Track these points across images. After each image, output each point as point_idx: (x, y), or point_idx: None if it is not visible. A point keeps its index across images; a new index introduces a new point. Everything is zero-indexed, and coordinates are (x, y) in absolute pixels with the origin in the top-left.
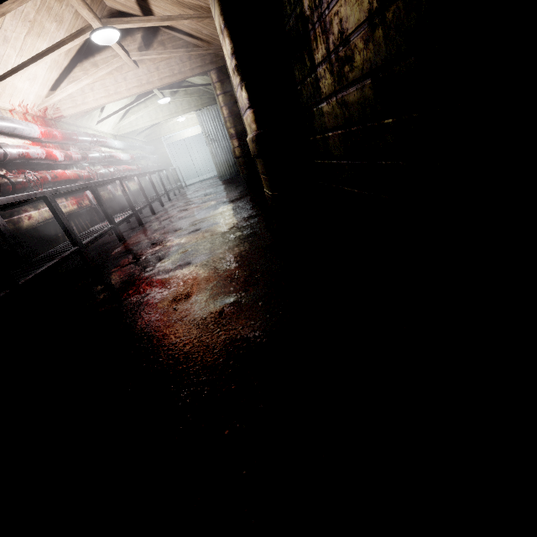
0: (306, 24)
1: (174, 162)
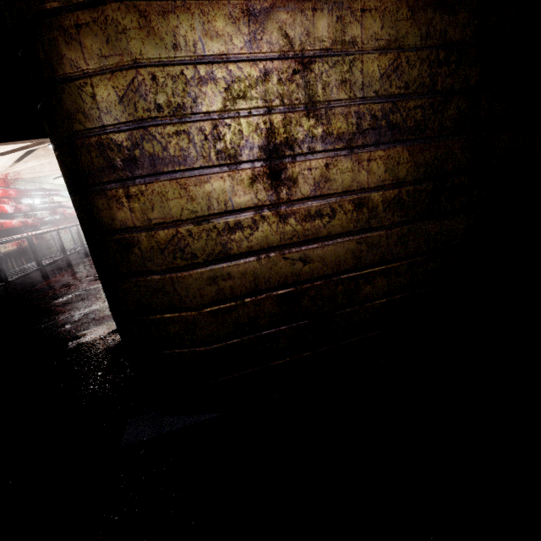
0: None
1: None
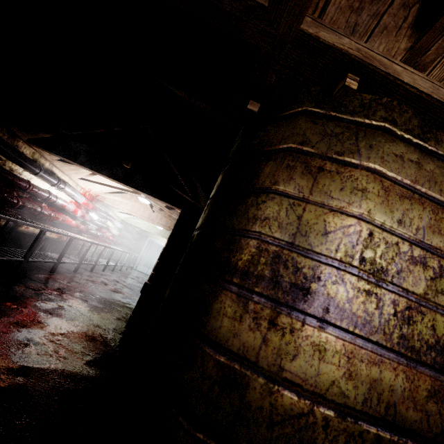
0: None
1: (146, 251)
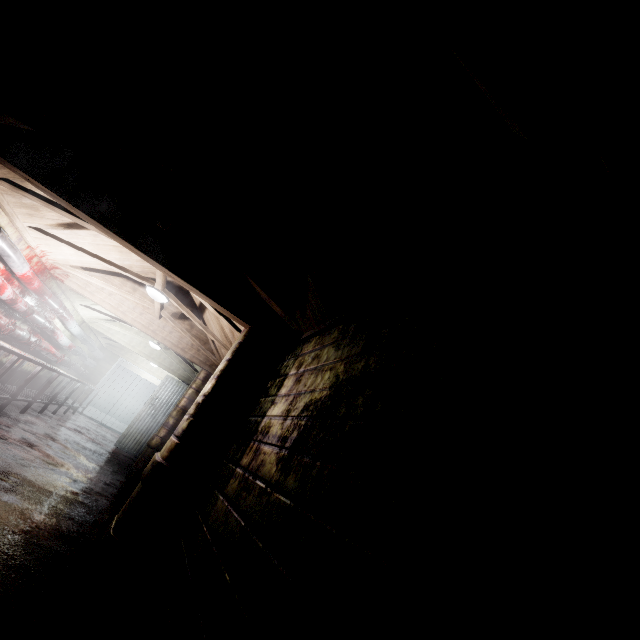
0: (255, 433)
1: (105, 380)
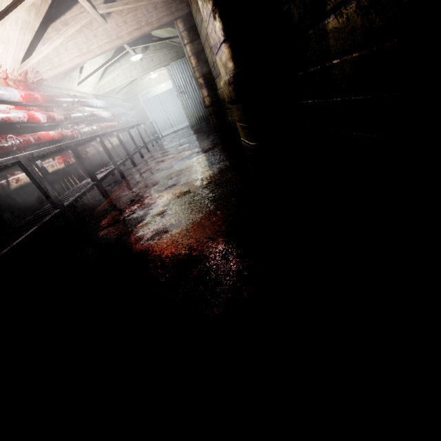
0: None
1: (151, 116)
